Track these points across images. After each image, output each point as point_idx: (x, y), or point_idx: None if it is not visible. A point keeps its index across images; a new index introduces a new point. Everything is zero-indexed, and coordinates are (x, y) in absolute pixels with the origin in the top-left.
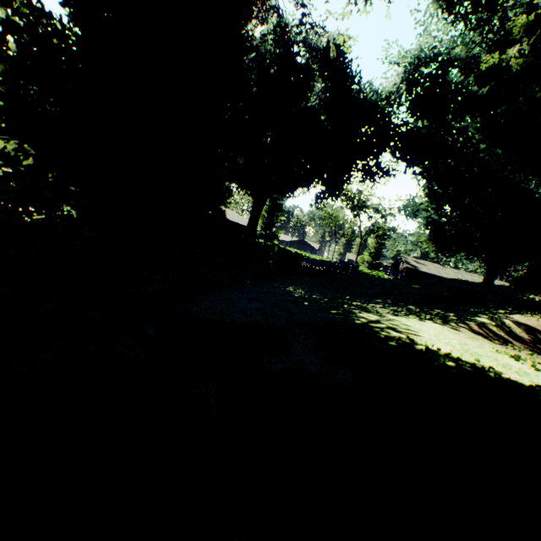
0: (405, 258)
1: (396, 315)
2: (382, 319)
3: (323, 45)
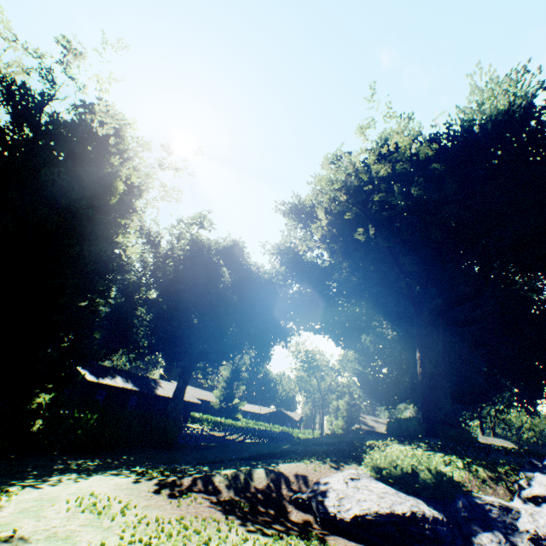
0: (363, 417)
1: (114, 474)
2: (65, 478)
3: (224, 247)
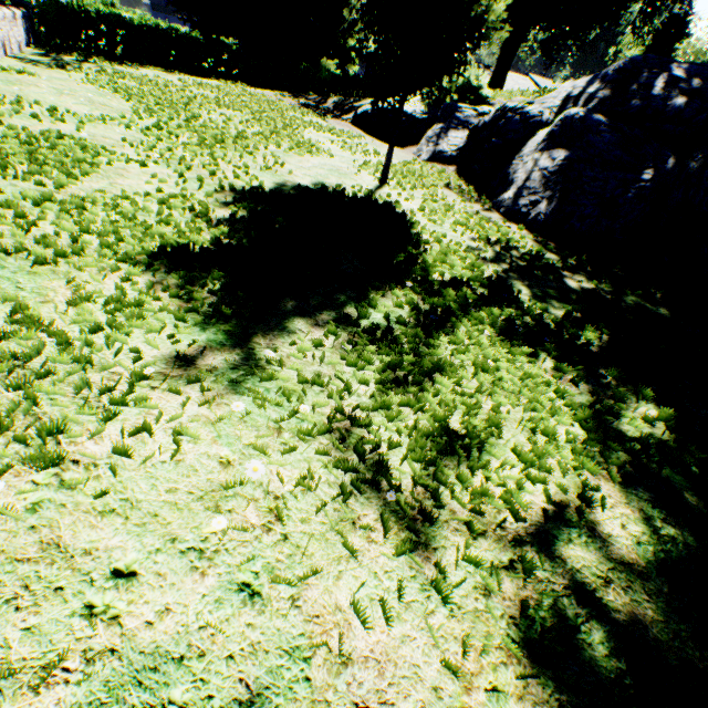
0: None
1: None
2: None
3: None
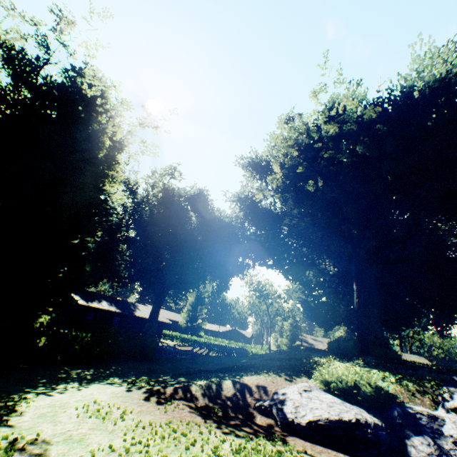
0: (304, 336)
1: (109, 383)
2: (70, 387)
3: (192, 195)
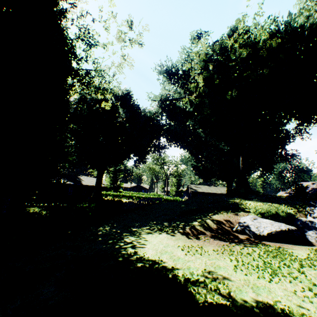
0: (190, 185)
1: (149, 233)
2: (135, 240)
3: (120, 94)
